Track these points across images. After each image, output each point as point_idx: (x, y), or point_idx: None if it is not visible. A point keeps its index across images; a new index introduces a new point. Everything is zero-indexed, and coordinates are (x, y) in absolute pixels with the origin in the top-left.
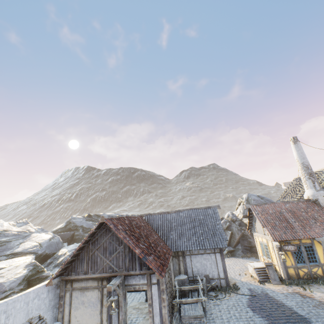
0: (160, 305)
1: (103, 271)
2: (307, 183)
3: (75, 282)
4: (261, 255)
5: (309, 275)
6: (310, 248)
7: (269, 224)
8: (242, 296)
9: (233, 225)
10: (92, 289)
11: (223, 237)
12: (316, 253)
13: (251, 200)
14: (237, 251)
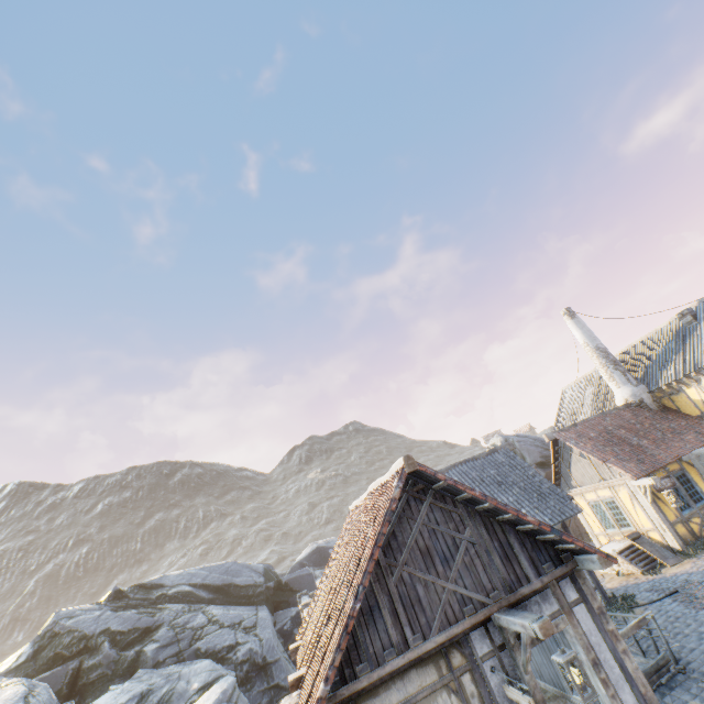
0: (617, 652)
1: (447, 621)
2: (615, 377)
3: (367, 702)
4: (601, 530)
5: None
6: (683, 478)
7: (607, 455)
8: (657, 604)
9: None
10: (429, 699)
11: (562, 495)
12: (696, 484)
13: (514, 443)
14: None
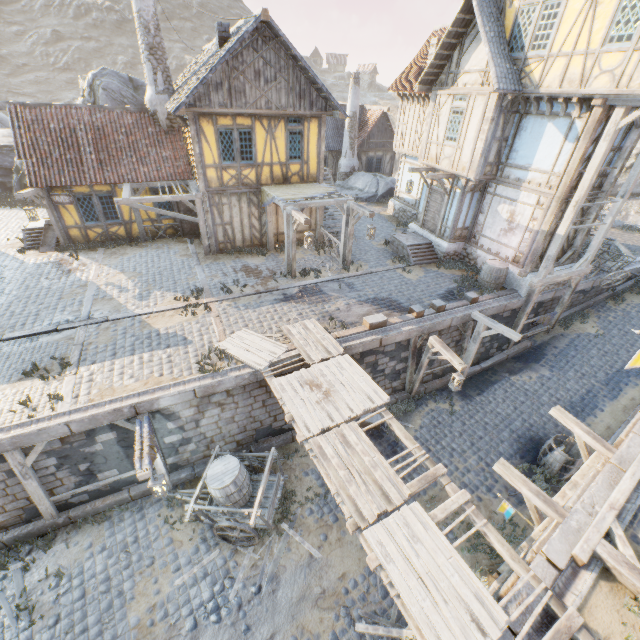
0: None
1: None
2: (146, 70)
3: None
4: None
5: (105, 237)
6: (109, 199)
7: (36, 154)
8: None
9: None
10: None
11: None
12: (119, 208)
13: (99, 89)
14: None
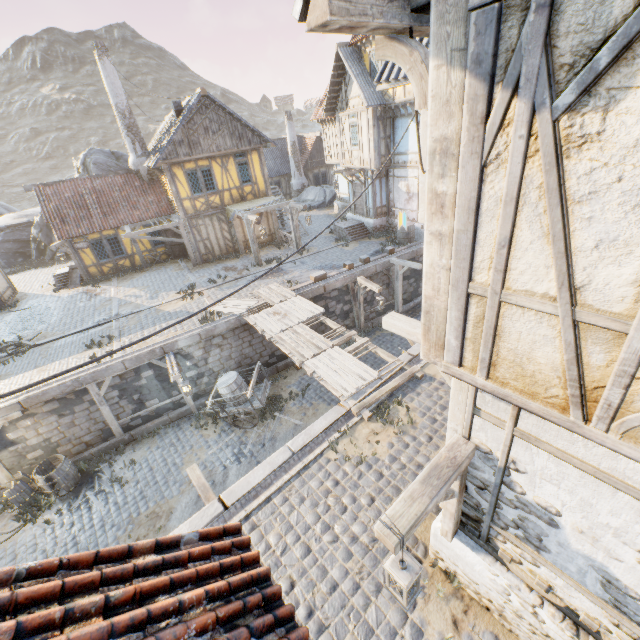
0: None
1: None
2: (127, 143)
3: None
4: None
5: (116, 269)
6: (115, 240)
7: (58, 217)
8: (12, 313)
9: None
10: None
11: None
12: (123, 245)
13: (90, 165)
14: None
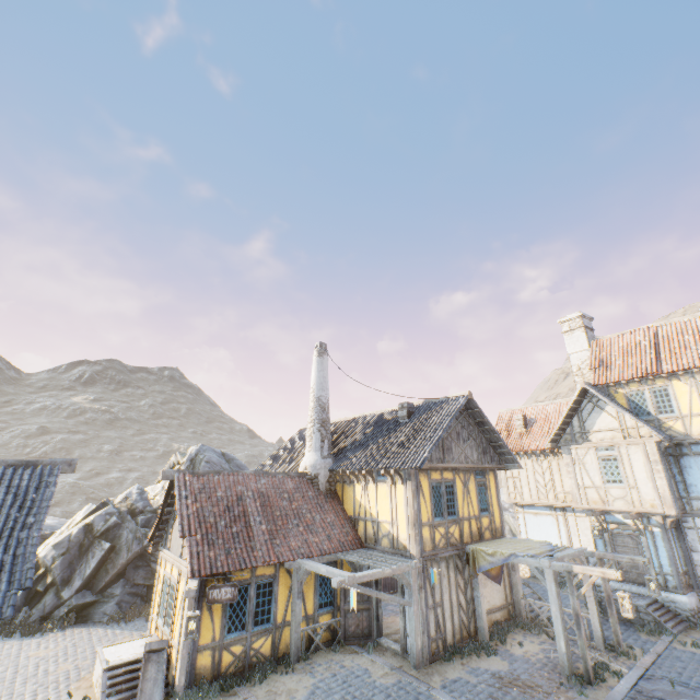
0: None
1: None
2: (314, 438)
3: None
4: (157, 615)
5: (243, 660)
6: (268, 588)
7: (201, 528)
8: None
9: (127, 525)
10: None
11: (17, 578)
12: (276, 600)
13: (201, 462)
14: (103, 605)
